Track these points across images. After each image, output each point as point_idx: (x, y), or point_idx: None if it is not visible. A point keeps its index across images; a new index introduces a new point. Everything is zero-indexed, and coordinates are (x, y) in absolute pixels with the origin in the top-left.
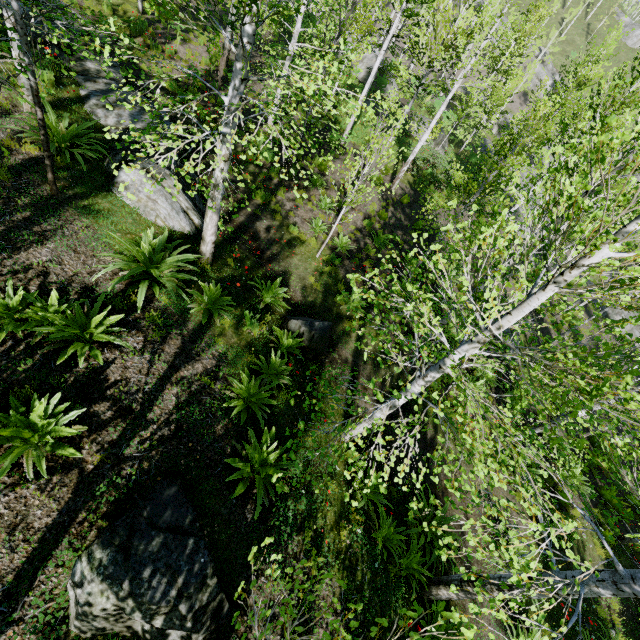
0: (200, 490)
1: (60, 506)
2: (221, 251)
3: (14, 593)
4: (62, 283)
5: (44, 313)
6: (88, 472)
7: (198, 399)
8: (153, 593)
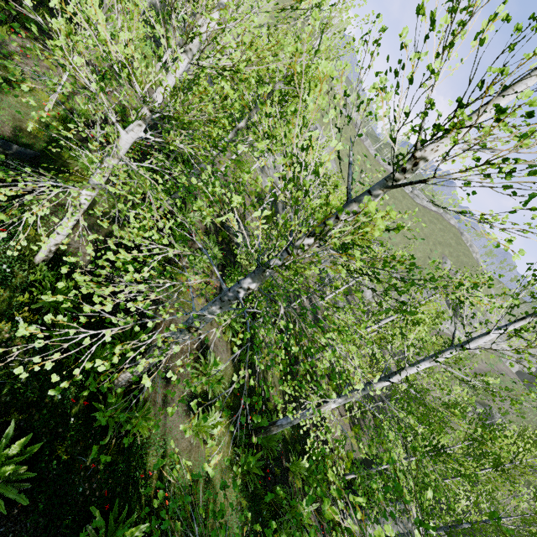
0: None
1: None
2: None
3: None
4: None
5: None
6: None
7: None
8: None
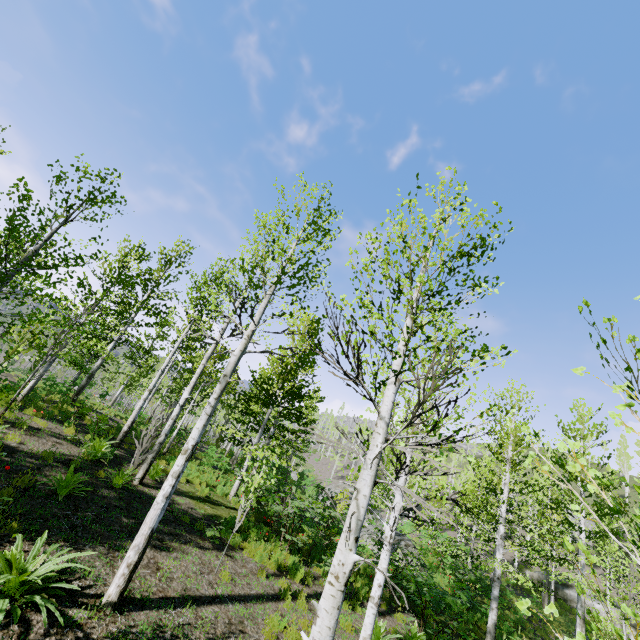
0: None
1: None
2: None
3: None
4: None
5: None
6: None
7: None
8: None
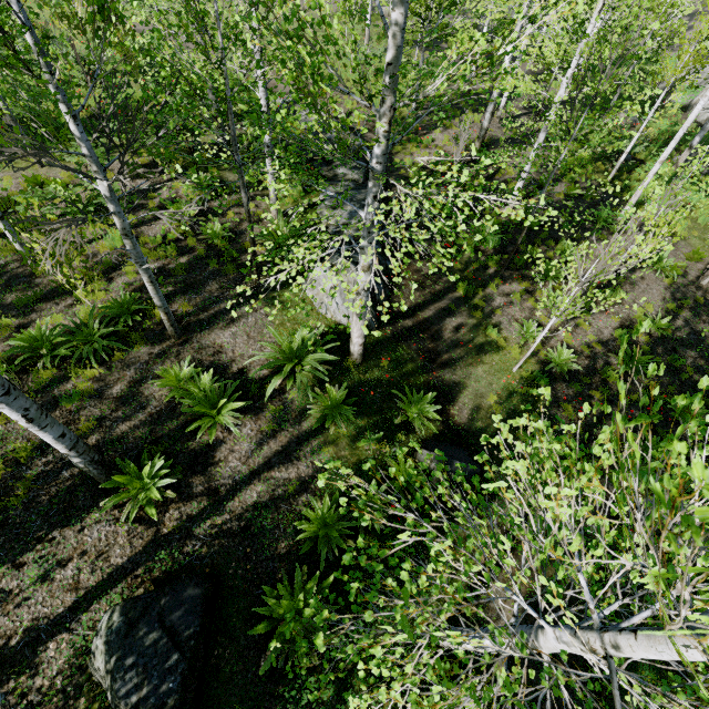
0: (234, 603)
1: (131, 554)
2: (381, 350)
3: (79, 606)
4: (227, 362)
5: (194, 388)
6: (162, 534)
7: (277, 505)
8: (122, 685)
